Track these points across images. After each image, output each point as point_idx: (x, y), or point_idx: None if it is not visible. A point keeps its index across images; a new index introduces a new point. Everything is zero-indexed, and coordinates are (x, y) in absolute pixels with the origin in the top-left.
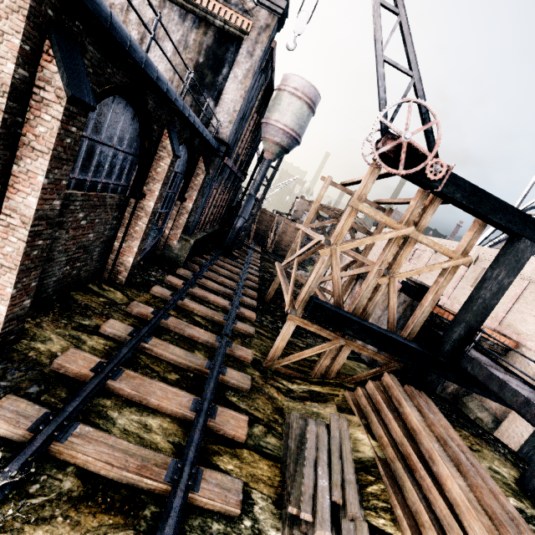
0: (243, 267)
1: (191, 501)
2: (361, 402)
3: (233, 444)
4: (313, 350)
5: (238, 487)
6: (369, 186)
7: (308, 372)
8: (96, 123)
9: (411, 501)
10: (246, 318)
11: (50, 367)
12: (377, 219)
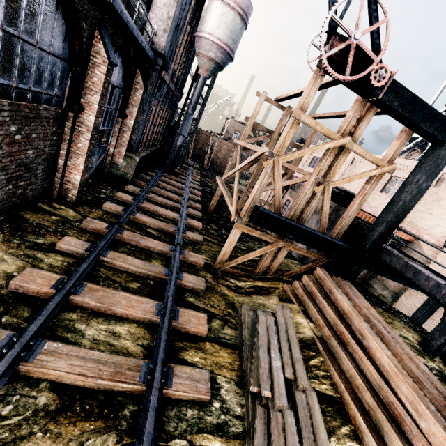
0: (186, 182)
1: (165, 396)
2: (298, 292)
3: (196, 339)
4: (256, 253)
5: (206, 377)
6: (312, 96)
7: (252, 270)
8: (8, 9)
9: (346, 369)
10: (193, 228)
11: (7, 288)
12: (317, 130)
